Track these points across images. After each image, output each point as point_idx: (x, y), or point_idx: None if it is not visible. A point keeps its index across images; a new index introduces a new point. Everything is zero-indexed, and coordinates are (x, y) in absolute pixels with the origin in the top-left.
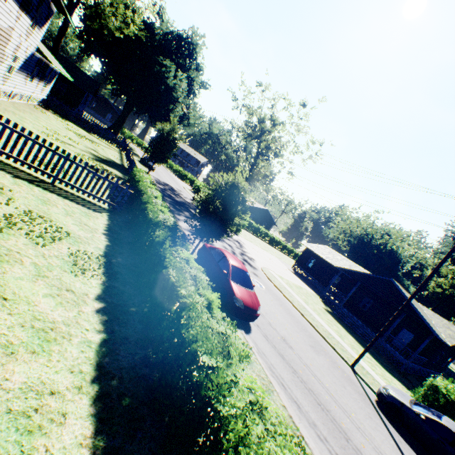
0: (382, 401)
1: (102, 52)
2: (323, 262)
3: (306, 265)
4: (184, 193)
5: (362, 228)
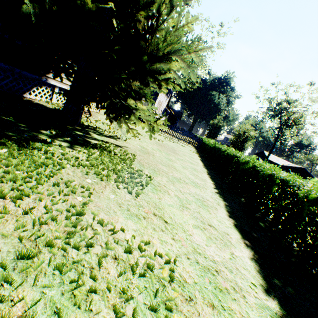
0: None
1: (183, 99)
2: None
3: None
4: None
5: None
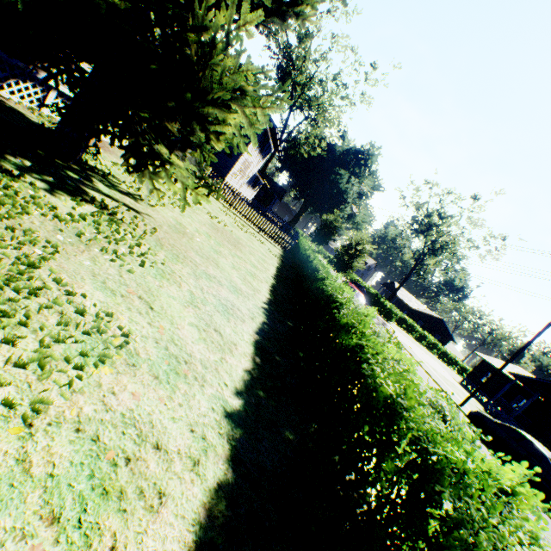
0: (468, 416)
1: (292, 169)
2: (504, 379)
3: (480, 380)
4: None
5: None
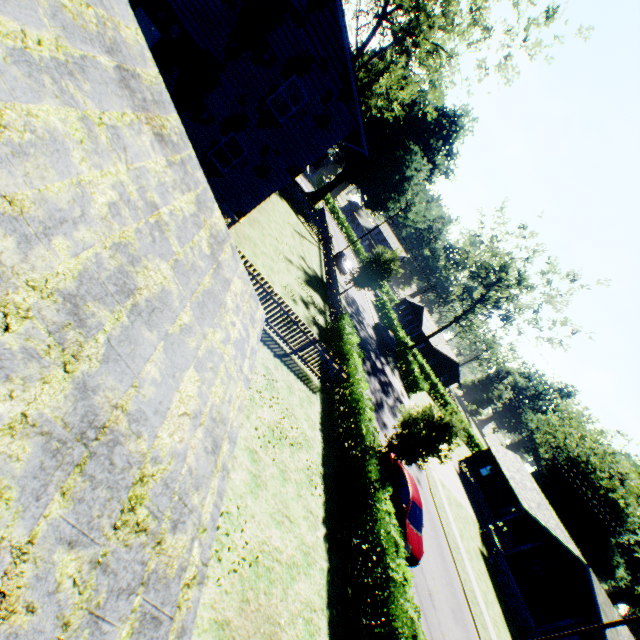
0: None
1: None
2: (504, 480)
3: (479, 470)
4: (367, 312)
5: (583, 451)
